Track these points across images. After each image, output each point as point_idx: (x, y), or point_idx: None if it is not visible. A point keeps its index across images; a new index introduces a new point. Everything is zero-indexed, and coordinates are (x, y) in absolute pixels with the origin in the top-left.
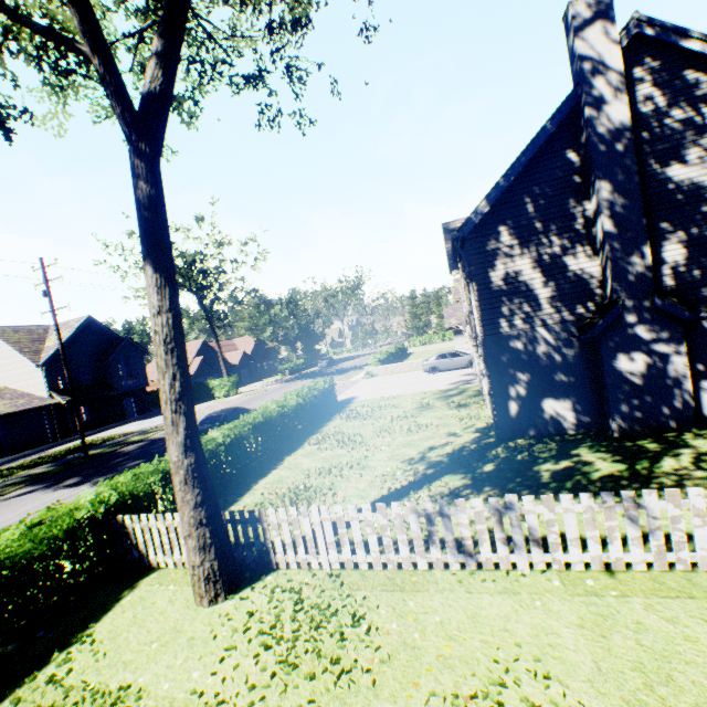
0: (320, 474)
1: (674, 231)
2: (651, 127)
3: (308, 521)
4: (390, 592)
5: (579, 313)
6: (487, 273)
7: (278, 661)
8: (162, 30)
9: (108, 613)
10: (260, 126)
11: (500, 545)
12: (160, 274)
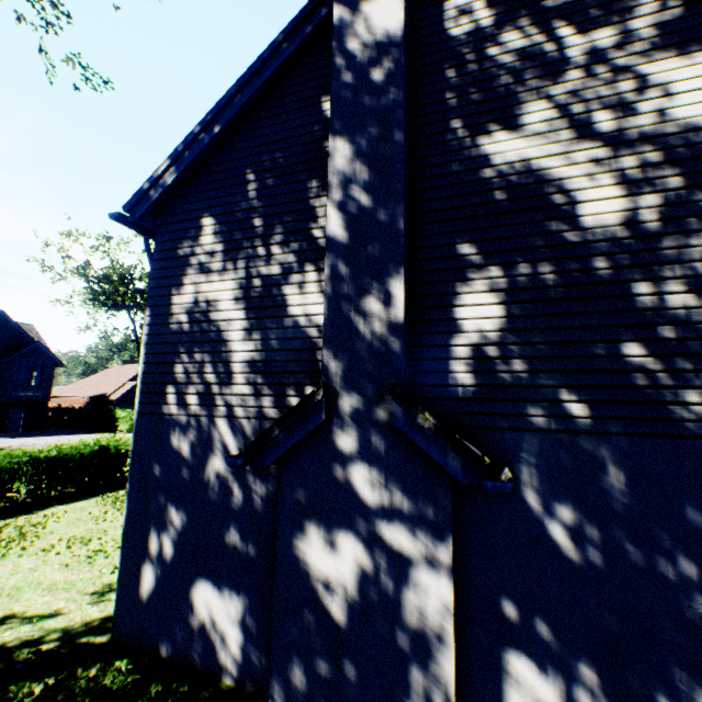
0: None
1: (485, 264)
2: (464, 61)
3: None
4: None
5: (291, 405)
6: (171, 296)
7: None
8: None
9: None
10: None
11: None
12: None
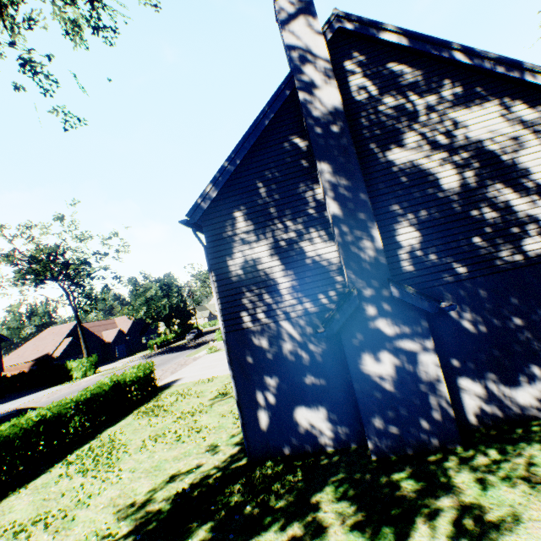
0: None
1: (404, 213)
2: (367, 113)
3: None
4: None
5: (323, 303)
6: (226, 261)
7: None
8: None
9: None
10: None
11: None
12: None
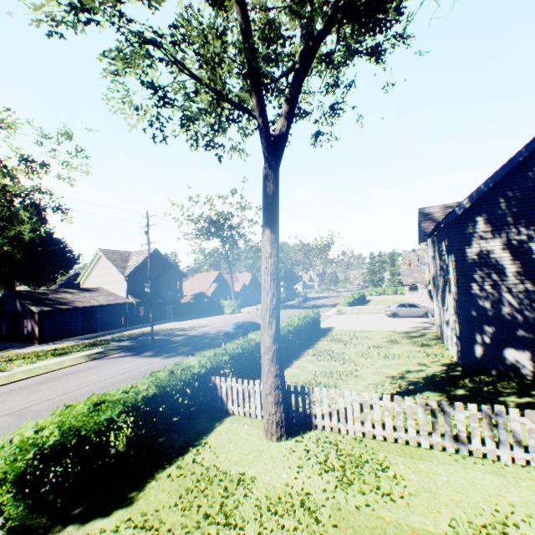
0: (324, 376)
1: None
2: None
3: (342, 400)
4: (403, 457)
5: None
6: (464, 249)
7: (337, 479)
8: (289, 101)
9: (211, 433)
10: (314, 145)
11: (488, 440)
12: (273, 235)
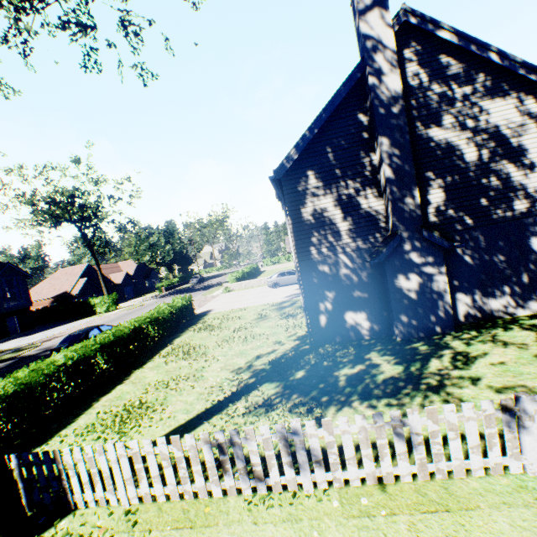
0: (158, 388)
1: (435, 179)
2: (417, 97)
3: (105, 459)
4: (180, 531)
5: (370, 242)
6: (300, 209)
7: None
8: None
9: None
10: (86, 68)
11: (288, 468)
12: None
